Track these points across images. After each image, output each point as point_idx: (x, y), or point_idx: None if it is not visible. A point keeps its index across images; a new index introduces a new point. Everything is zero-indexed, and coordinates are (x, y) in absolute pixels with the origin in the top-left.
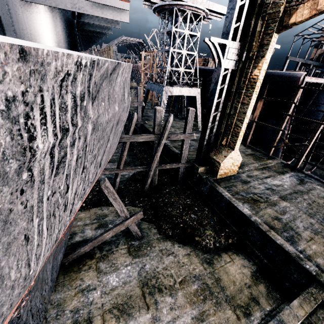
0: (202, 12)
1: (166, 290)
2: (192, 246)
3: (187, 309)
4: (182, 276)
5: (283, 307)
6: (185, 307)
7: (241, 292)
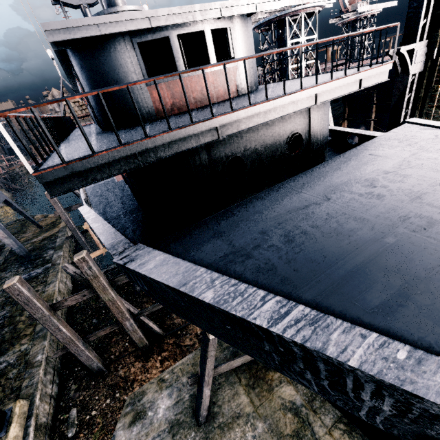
0: (319, 9)
1: None
2: None
3: None
4: None
5: None
6: None
7: None
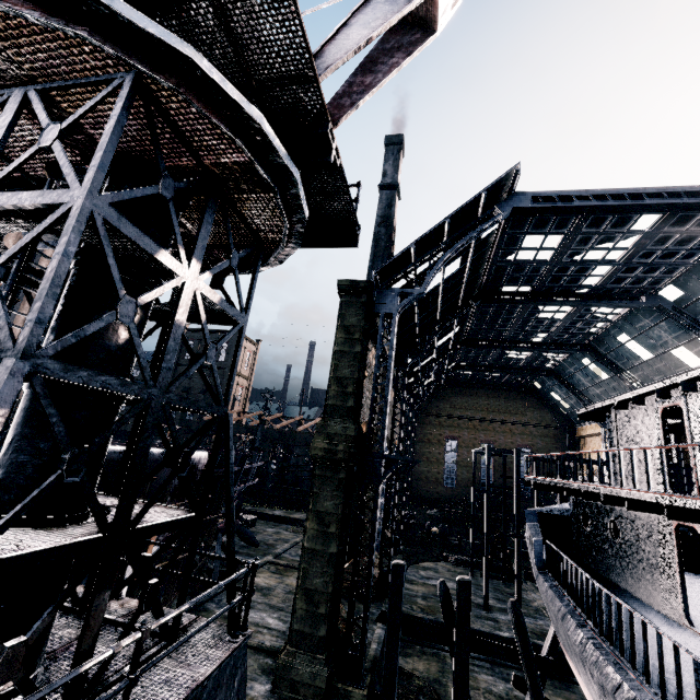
0: None
1: (494, 694)
2: (445, 699)
3: (481, 678)
4: (474, 691)
5: (409, 639)
6: (482, 679)
7: (429, 659)
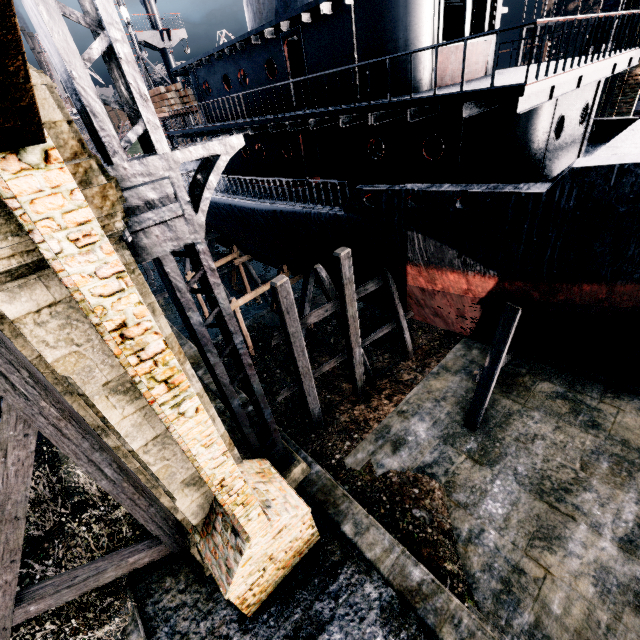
0: None
1: None
2: None
3: None
4: None
5: None
6: None
7: None
